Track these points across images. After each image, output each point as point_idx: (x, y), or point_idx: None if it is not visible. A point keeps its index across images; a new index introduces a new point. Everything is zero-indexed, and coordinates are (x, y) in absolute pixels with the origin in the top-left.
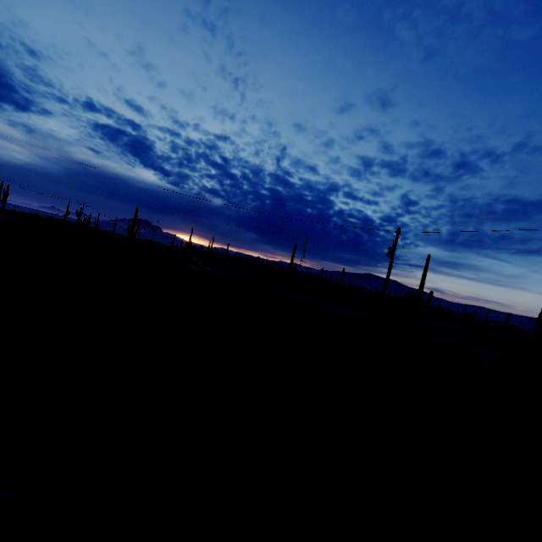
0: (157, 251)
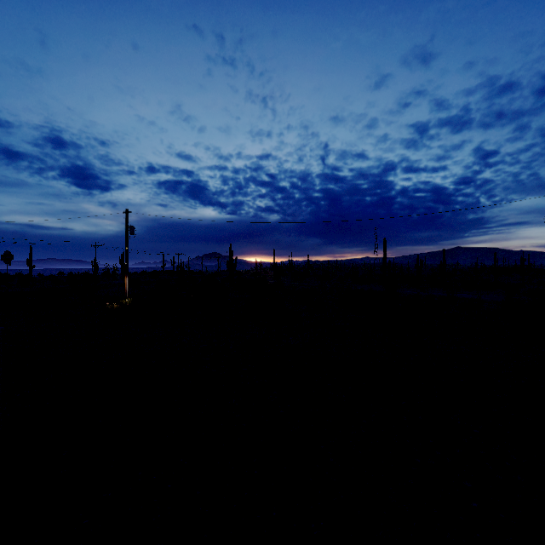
0: (256, 279)
